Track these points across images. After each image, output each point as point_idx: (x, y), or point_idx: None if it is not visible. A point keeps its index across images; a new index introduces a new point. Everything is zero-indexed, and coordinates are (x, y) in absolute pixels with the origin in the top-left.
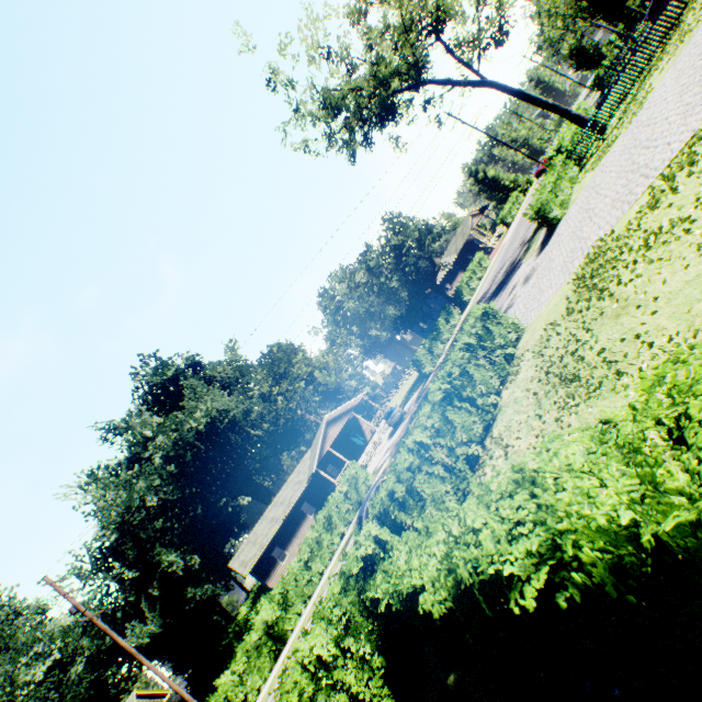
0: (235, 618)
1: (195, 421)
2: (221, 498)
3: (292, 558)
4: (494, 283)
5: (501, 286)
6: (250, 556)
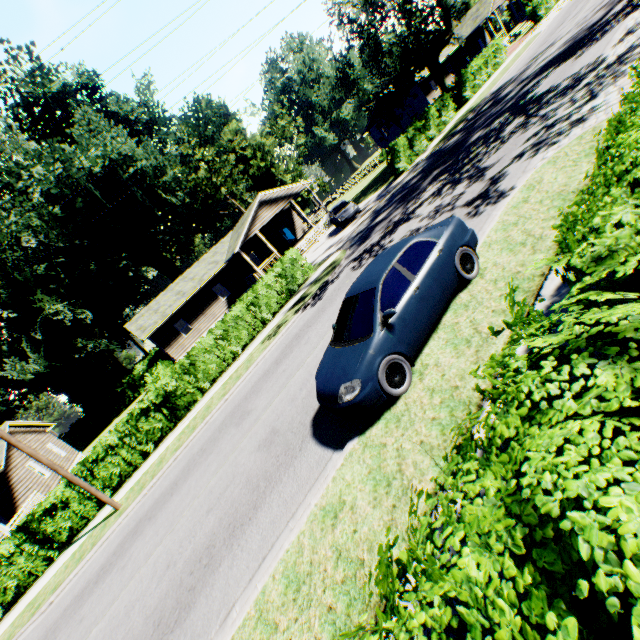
0: (130, 372)
1: (88, 159)
2: (120, 260)
3: (196, 334)
4: (537, 62)
5: (574, 50)
6: (150, 323)
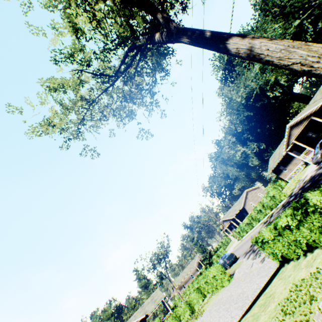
0: None
1: (238, 103)
2: (266, 124)
3: (289, 171)
4: None
5: None
6: (270, 167)
